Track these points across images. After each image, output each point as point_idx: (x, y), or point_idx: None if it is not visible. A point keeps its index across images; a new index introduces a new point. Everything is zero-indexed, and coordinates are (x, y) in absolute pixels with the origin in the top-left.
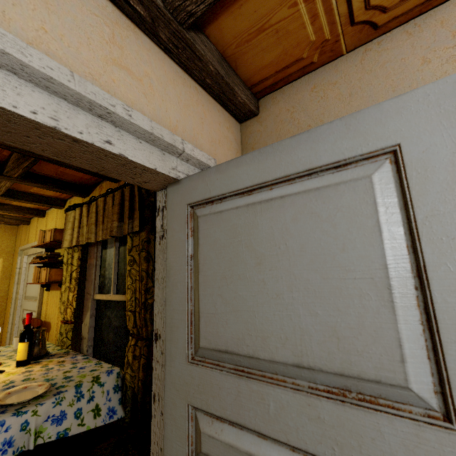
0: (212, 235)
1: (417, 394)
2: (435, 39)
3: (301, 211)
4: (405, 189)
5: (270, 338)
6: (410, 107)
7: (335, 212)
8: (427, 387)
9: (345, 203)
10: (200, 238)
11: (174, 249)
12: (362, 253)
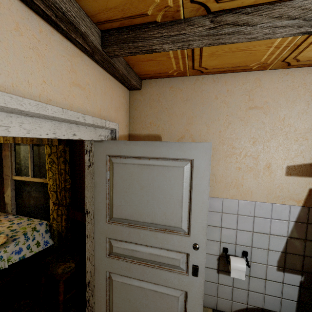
0: (121, 173)
1: (183, 229)
2: (221, 89)
3: (160, 173)
4: (192, 174)
5: (143, 215)
6: (199, 148)
7: (171, 176)
8: (186, 227)
9: (175, 174)
10: (114, 173)
11: (99, 175)
12: (177, 191)
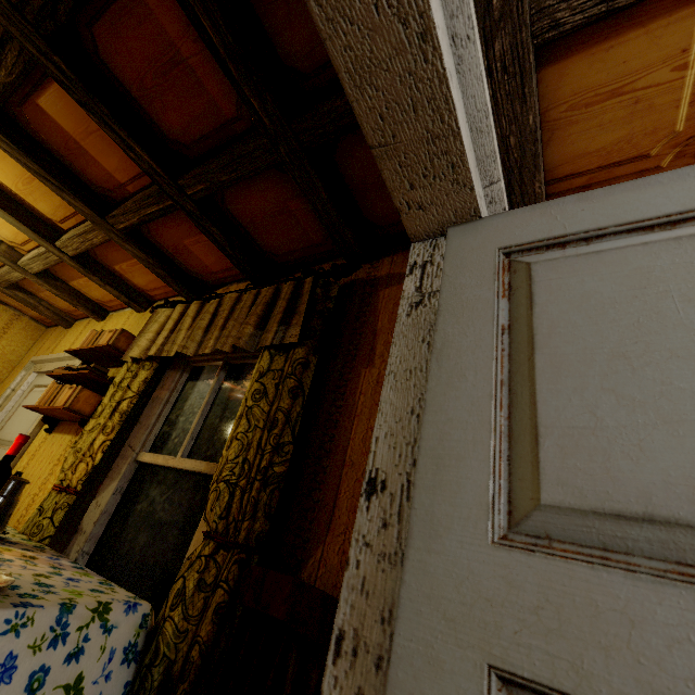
0: (575, 287)
1: None
2: None
3: None
4: None
5: None
6: None
7: None
8: None
9: None
10: (538, 293)
11: (461, 314)
12: None
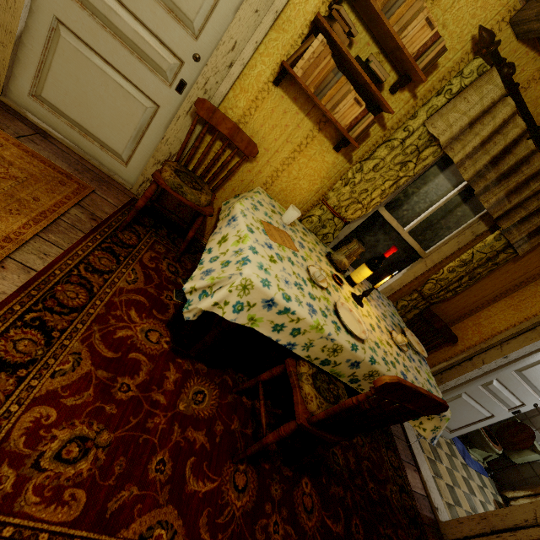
0: None
1: None
2: None
3: None
4: None
5: (538, 381)
6: None
7: None
8: None
9: None
10: None
11: None
12: None
